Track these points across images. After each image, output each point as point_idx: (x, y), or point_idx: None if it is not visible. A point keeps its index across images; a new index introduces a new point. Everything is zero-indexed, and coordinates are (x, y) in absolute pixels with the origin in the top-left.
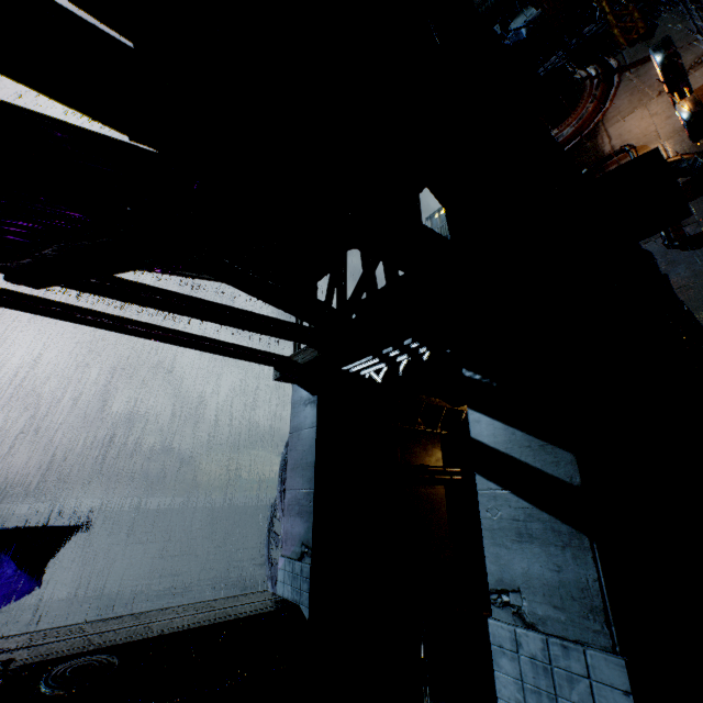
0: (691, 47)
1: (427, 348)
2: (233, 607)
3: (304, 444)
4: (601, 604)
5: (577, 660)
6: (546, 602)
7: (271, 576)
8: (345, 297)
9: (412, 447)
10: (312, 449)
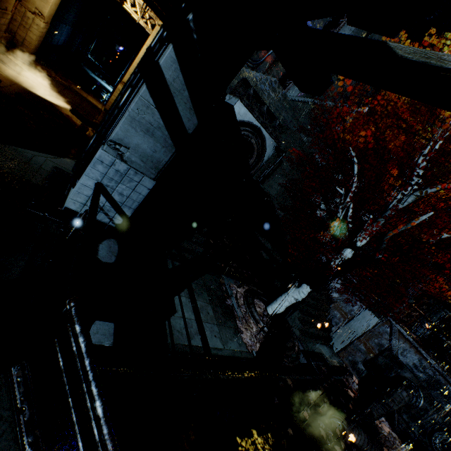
0: None
1: None
2: None
3: None
4: (161, 168)
5: (138, 178)
6: (139, 158)
7: None
8: None
9: None
10: None
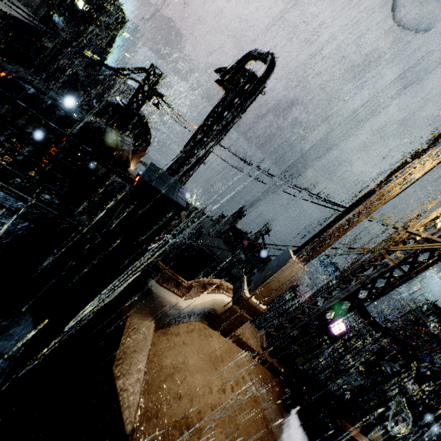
0: None
1: None
2: None
3: None
4: None
5: None
6: None
7: None
8: None
9: None
10: None
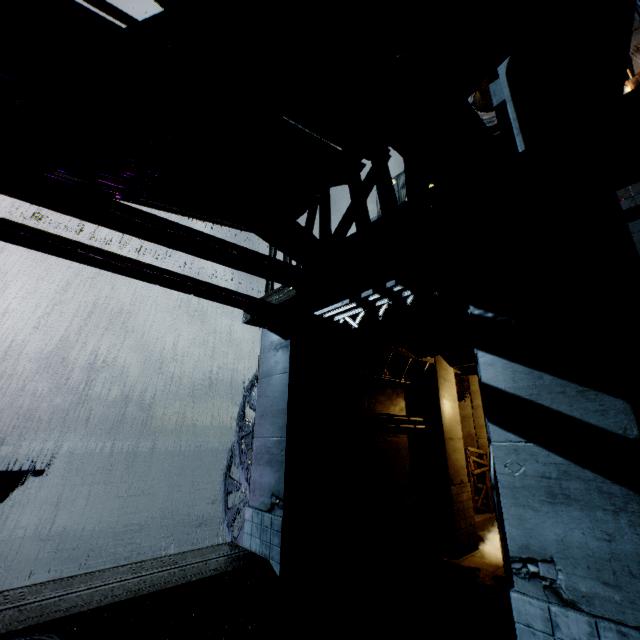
0: (633, 35)
1: (412, 291)
2: (197, 564)
3: (275, 390)
4: None
5: None
6: (592, 577)
7: (227, 517)
8: (329, 230)
9: (378, 396)
10: (284, 396)
